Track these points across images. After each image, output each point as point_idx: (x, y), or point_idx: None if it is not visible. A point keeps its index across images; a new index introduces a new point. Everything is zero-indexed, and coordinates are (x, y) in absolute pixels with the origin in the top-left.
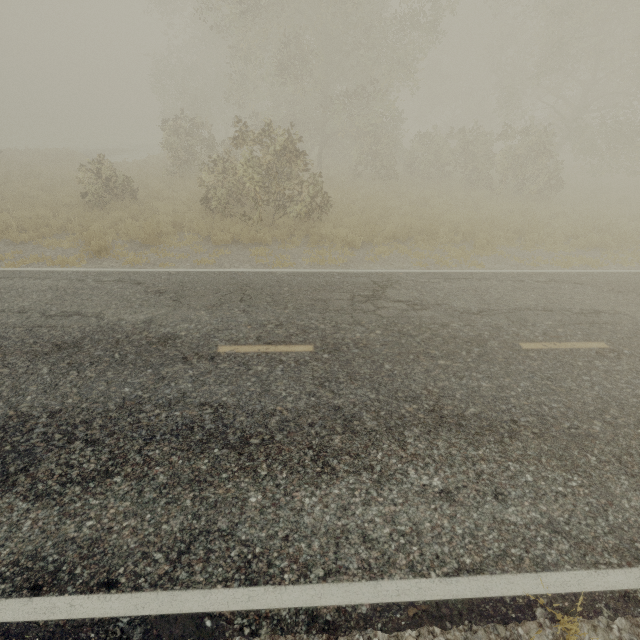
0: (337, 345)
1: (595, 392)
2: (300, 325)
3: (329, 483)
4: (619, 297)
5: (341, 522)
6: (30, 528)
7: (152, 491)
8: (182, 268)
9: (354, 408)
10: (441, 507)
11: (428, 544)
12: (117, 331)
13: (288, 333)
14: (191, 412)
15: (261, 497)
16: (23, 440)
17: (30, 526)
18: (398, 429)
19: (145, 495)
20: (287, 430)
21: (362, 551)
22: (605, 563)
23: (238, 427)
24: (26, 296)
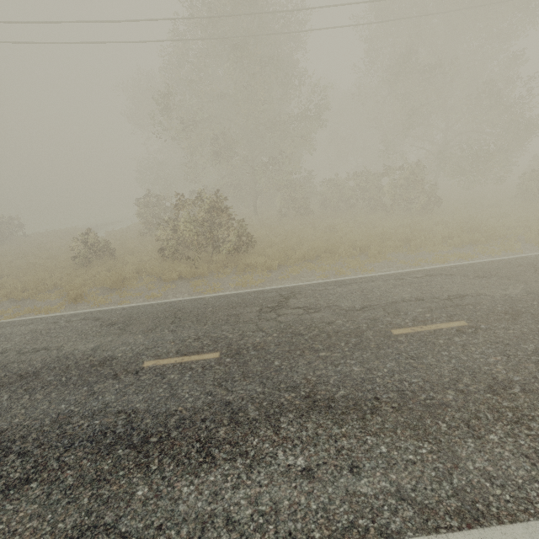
0: (239, 350)
1: (451, 365)
2: (213, 337)
3: (207, 471)
4: (482, 281)
5: (210, 507)
6: None
7: (59, 493)
8: (135, 303)
9: (242, 401)
10: (301, 484)
11: (284, 522)
12: (70, 359)
13: (202, 344)
14: (108, 419)
15: (147, 490)
16: None
17: None
18: (275, 416)
19: (52, 497)
20: (182, 427)
21: (223, 534)
22: (446, 527)
23: (143, 428)
24: (11, 340)
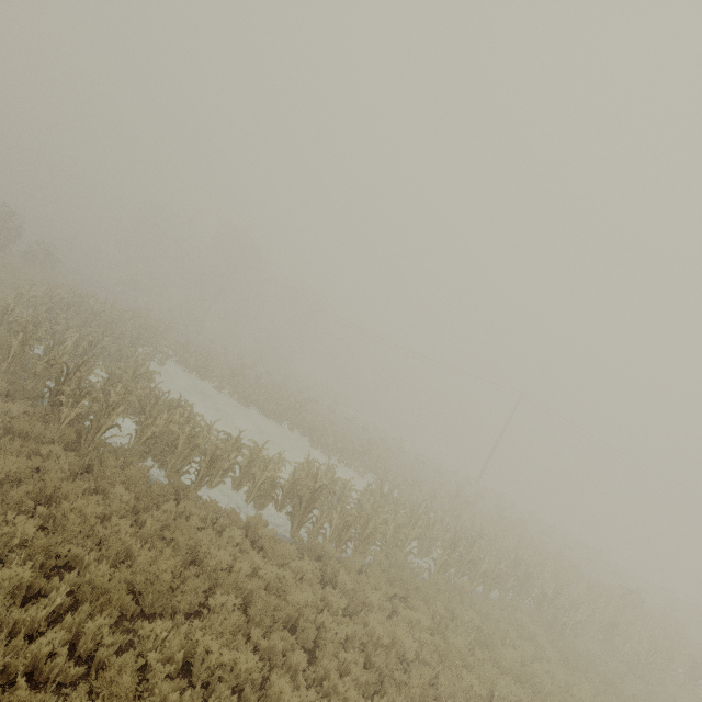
0: None
1: None
2: None
3: None
4: None
5: None
6: None
7: None
8: None
9: None
10: None
11: None
12: None
13: None
14: None
15: None
16: None
17: None
18: None
19: None
20: None
21: None
22: None
23: None
24: None
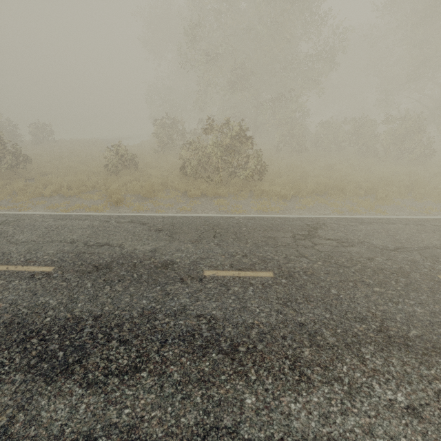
0: (290, 272)
1: None
2: (260, 256)
3: (308, 391)
4: None
5: (325, 429)
6: (84, 411)
7: (170, 387)
8: (170, 213)
9: (315, 325)
10: (411, 423)
11: None
12: (133, 257)
13: (252, 262)
14: (191, 322)
15: (255, 399)
16: (77, 337)
17: (84, 409)
18: (355, 345)
19: (165, 390)
20: (265, 341)
21: None
22: None
23: (227, 336)
24: (74, 231)
